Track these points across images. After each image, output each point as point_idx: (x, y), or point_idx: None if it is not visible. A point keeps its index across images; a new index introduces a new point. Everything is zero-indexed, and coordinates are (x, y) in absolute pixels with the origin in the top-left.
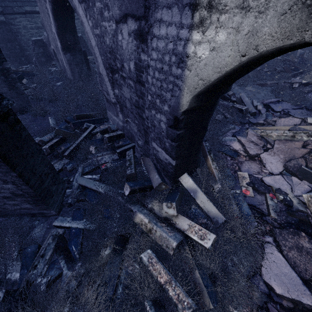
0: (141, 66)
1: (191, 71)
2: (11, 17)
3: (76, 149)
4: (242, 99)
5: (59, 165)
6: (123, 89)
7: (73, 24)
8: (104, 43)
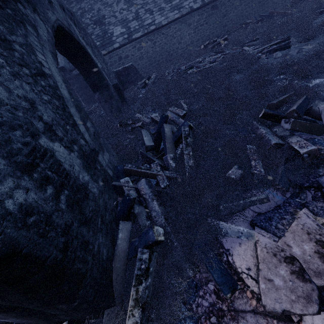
0: None
1: None
2: None
3: None
4: (322, 118)
5: None
6: None
7: (93, 65)
8: None
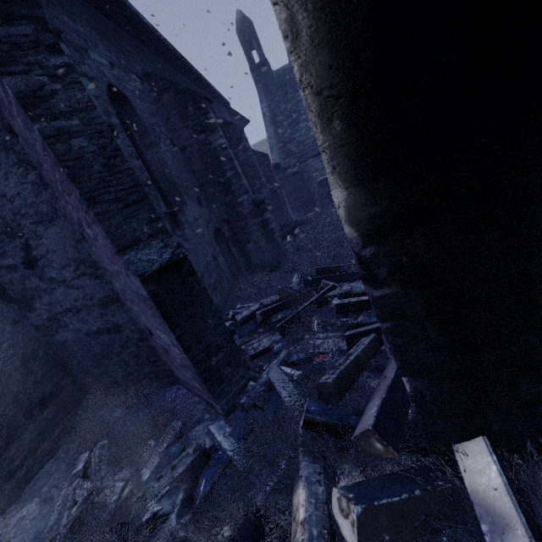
0: None
1: None
2: (304, 165)
3: (294, 321)
4: None
5: (268, 341)
6: None
7: None
8: None
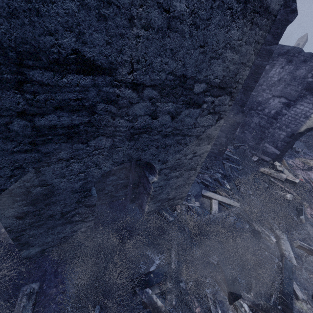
0: (280, 113)
1: (310, 121)
2: None
3: None
4: None
5: None
6: (253, 118)
7: None
8: (255, 98)
